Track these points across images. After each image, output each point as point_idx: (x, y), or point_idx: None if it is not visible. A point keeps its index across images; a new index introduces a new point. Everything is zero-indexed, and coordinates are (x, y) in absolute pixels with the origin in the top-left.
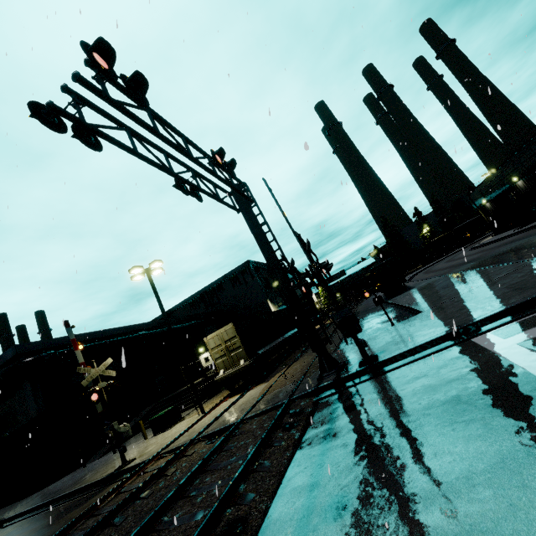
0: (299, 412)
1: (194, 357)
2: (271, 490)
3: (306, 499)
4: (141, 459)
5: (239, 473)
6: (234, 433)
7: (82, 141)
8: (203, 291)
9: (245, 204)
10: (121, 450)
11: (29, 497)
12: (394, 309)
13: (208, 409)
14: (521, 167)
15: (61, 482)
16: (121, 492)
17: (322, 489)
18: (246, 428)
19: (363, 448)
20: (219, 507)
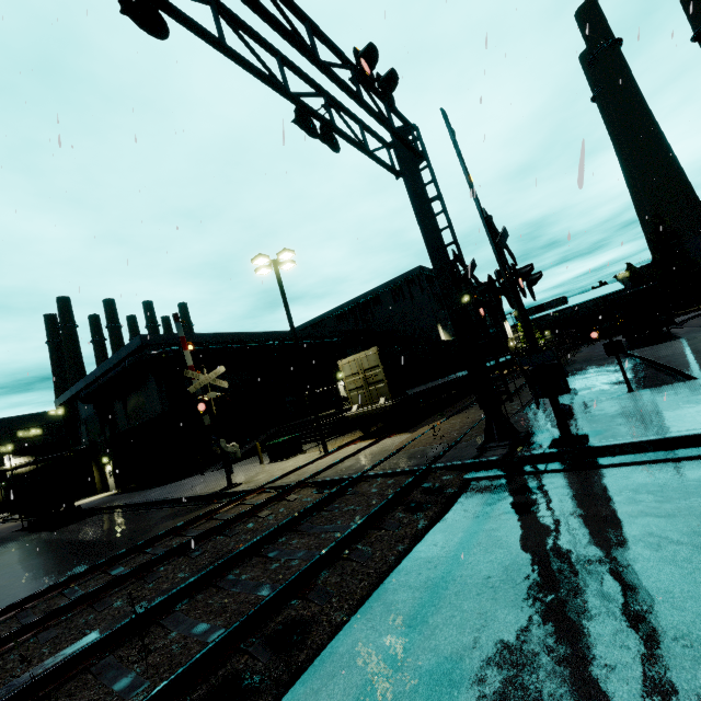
0: (437, 489)
1: (332, 382)
2: (358, 596)
3: (398, 638)
4: (246, 486)
5: (322, 555)
6: (345, 490)
7: (131, 17)
8: (355, 301)
9: (410, 163)
10: (226, 470)
11: (153, 490)
12: (639, 366)
13: (332, 449)
14: None
15: (179, 484)
16: (214, 519)
17: (427, 633)
18: (363, 488)
19: (519, 590)
20: (281, 594)
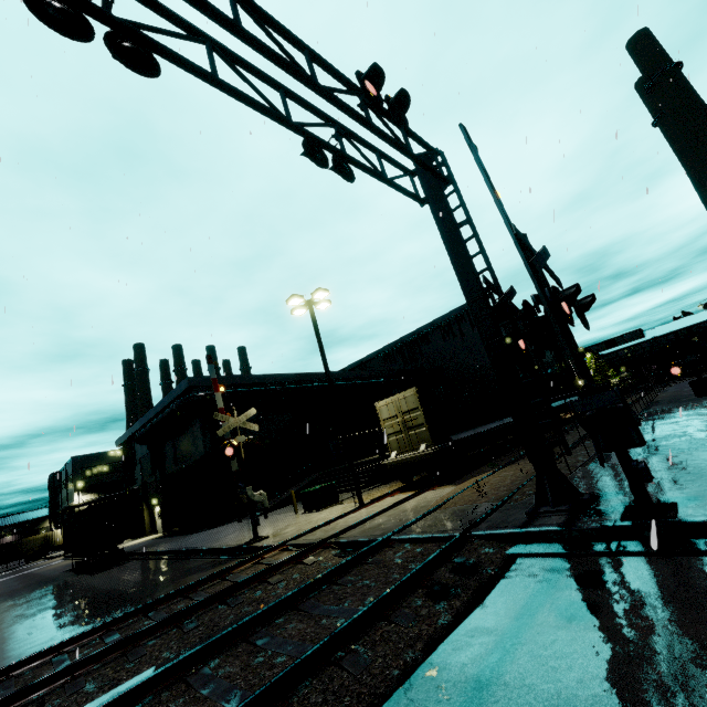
0: (470, 567)
1: (377, 425)
2: None
3: None
4: (271, 540)
5: (305, 657)
6: (365, 558)
7: (118, 58)
8: (402, 340)
9: (434, 188)
10: (252, 521)
11: (191, 535)
12: None
13: (369, 500)
14: None
15: (215, 531)
16: (226, 580)
17: None
18: (386, 556)
19: None
20: None
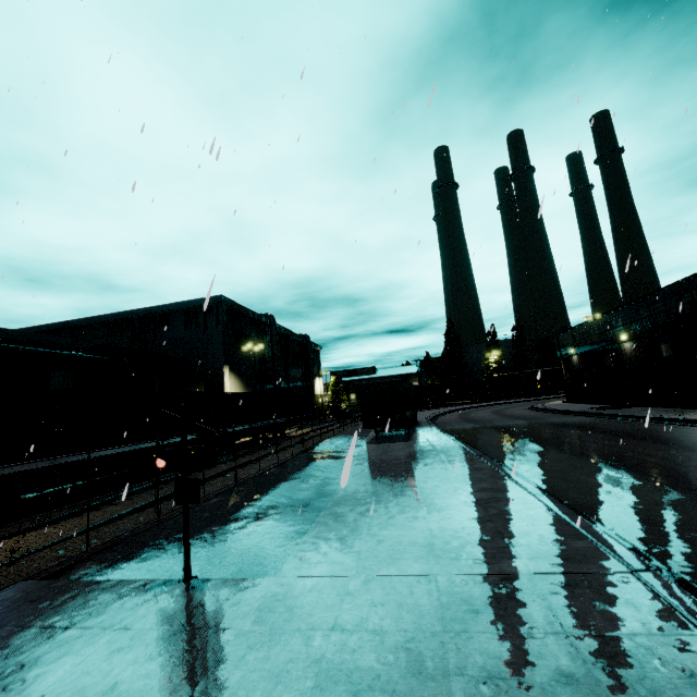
0: None
1: None
2: None
3: None
4: None
5: None
6: None
7: None
8: (136, 313)
9: None
10: None
11: None
12: None
13: None
14: (639, 323)
15: None
16: None
17: None
18: None
19: None
20: None
